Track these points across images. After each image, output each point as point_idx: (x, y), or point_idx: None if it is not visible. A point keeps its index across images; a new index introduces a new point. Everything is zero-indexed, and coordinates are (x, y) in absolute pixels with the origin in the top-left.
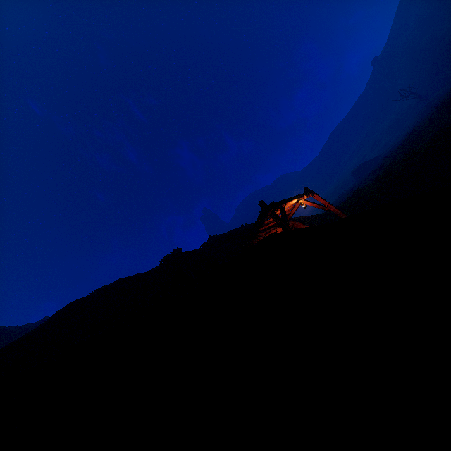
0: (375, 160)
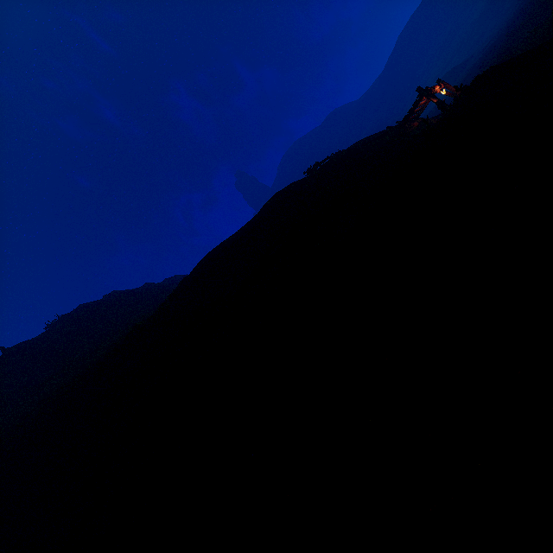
0: (465, 64)
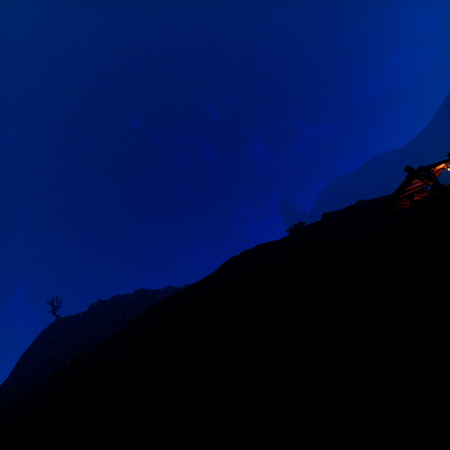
0: None
